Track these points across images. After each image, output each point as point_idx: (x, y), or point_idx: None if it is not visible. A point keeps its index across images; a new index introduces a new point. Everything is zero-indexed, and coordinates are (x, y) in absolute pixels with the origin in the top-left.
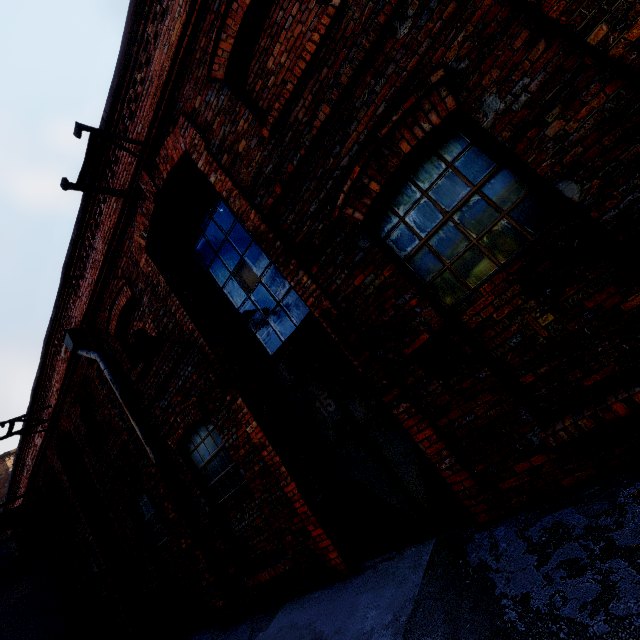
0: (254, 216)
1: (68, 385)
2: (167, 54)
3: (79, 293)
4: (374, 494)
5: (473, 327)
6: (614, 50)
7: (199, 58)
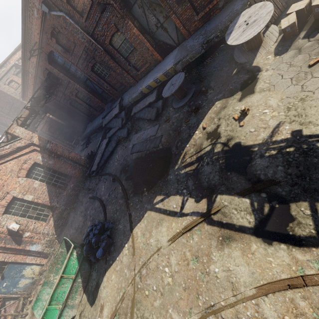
0: None
1: (42, 30)
2: None
3: None
4: (166, 42)
5: None
6: None
7: None
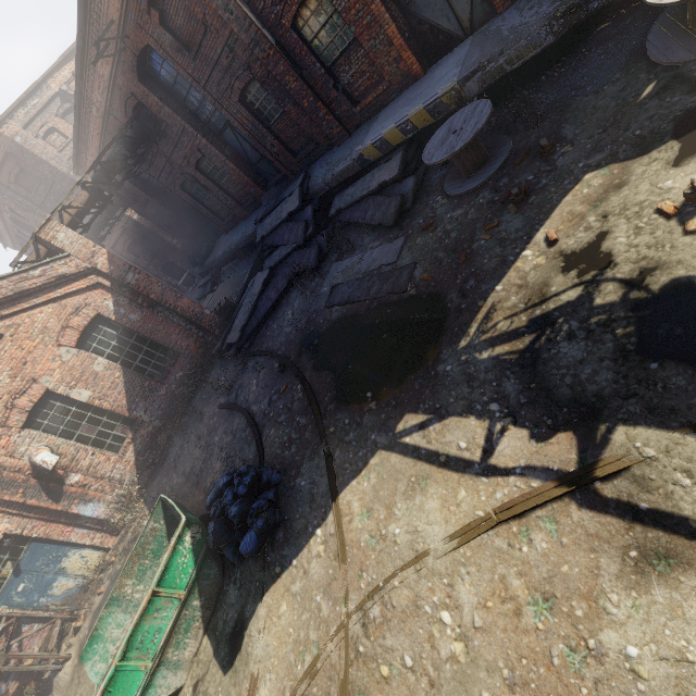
0: None
1: None
2: None
3: None
4: (437, 26)
5: None
6: None
7: None
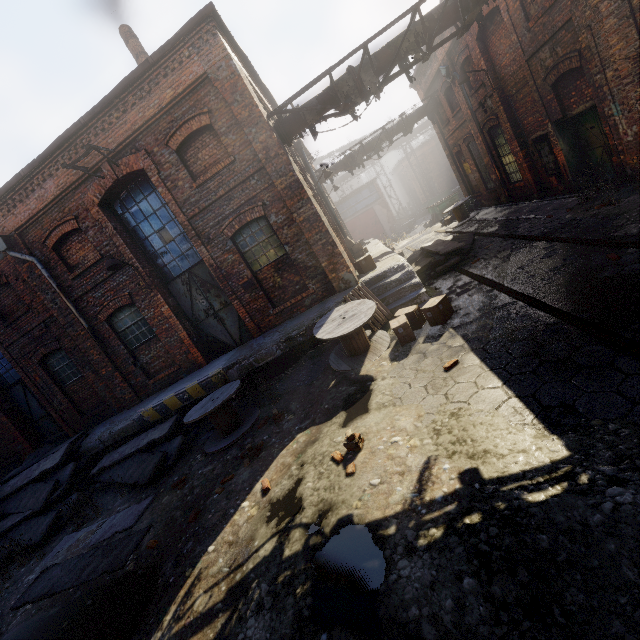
0: (182, 216)
1: None
2: (141, 118)
3: (14, 211)
4: (219, 339)
5: (261, 279)
6: (297, 221)
7: (161, 130)
